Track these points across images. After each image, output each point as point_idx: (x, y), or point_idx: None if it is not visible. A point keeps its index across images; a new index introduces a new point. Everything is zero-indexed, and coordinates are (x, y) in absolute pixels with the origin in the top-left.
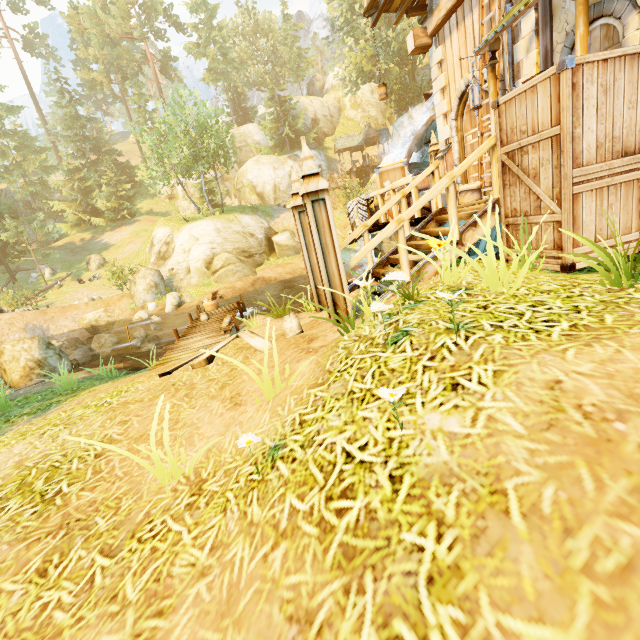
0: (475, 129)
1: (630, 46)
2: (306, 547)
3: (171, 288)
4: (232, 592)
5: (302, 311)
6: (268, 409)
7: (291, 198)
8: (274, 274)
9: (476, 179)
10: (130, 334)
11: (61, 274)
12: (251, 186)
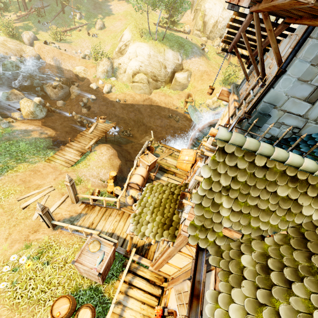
0: None
1: (92, 272)
2: None
3: (115, 74)
4: None
5: None
6: (1, 252)
7: (219, 37)
8: (158, 100)
9: None
10: (84, 95)
11: (83, 21)
12: (203, 13)
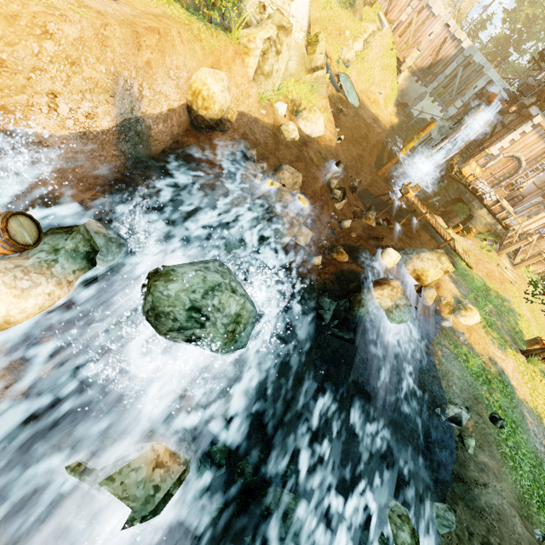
0: (501, 167)
1: None
2: (540, 304)
3: None
4: (539, 309)
5: (496, 253)
6: (529, 292)
7: None
8: None
9: (483, 178)
10: (312, 174)
11: None
12: None
